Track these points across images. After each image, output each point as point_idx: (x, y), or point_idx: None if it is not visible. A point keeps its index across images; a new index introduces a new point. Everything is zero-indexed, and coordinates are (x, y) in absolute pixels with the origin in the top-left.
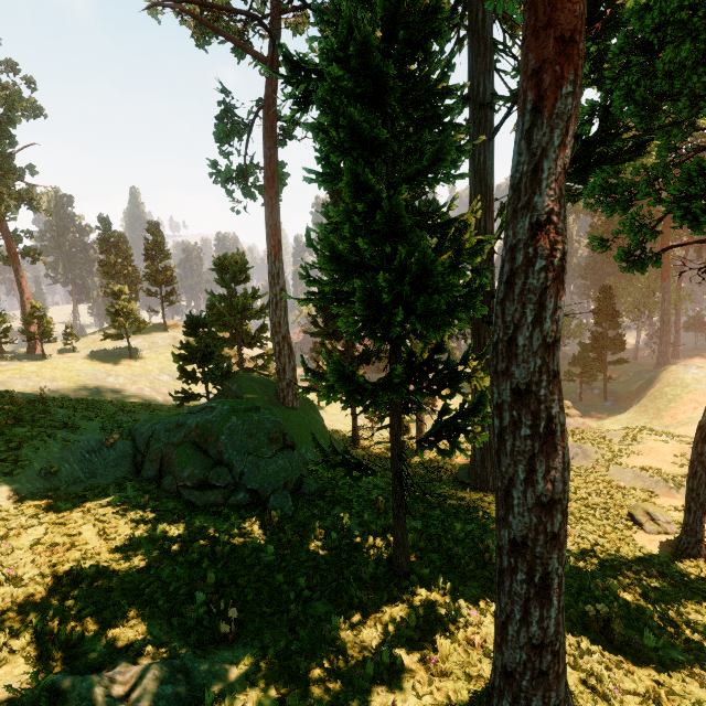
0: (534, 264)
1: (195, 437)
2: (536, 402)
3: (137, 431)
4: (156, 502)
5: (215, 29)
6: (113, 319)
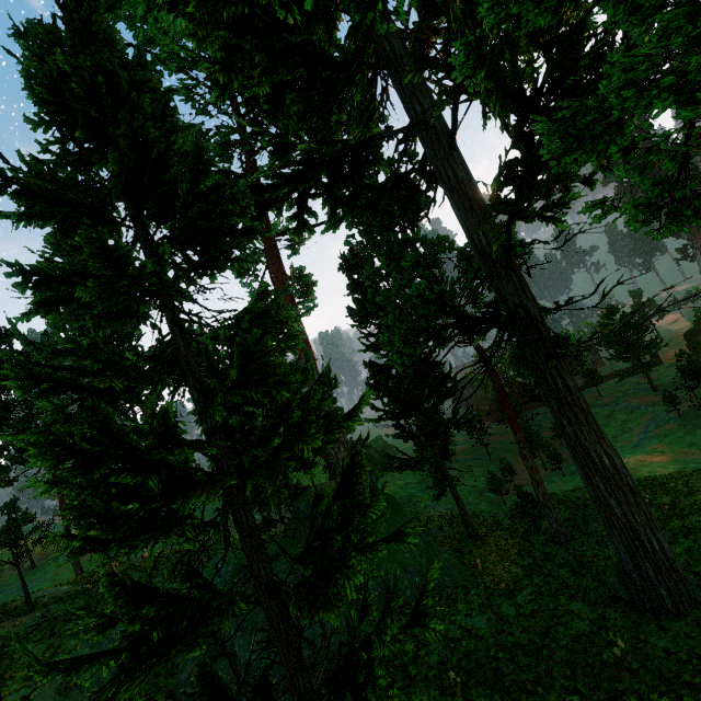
0: None
1: None
2: None
3: None
4: None
5: None
6: None
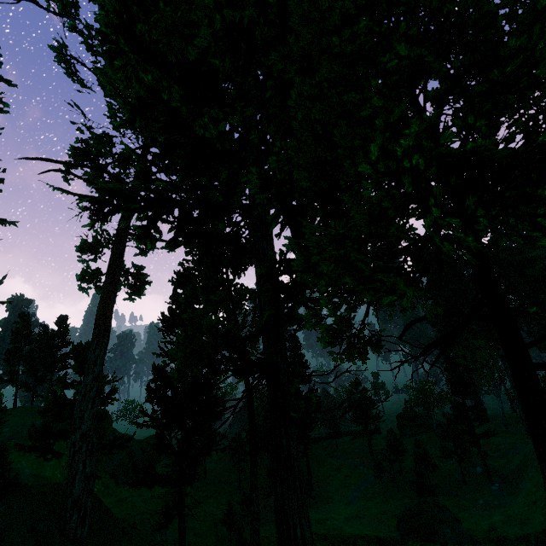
0: None
1: None
2: None
3: None
4: None
5: (90, 182)
6: None
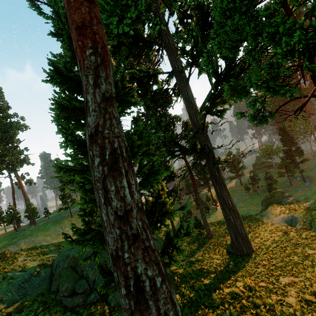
0: (94, 161)
1: (72, 263)
2: (124, 264)
3: (54, 262)
4: (46, 311)
5: None
6: (62, 201)
